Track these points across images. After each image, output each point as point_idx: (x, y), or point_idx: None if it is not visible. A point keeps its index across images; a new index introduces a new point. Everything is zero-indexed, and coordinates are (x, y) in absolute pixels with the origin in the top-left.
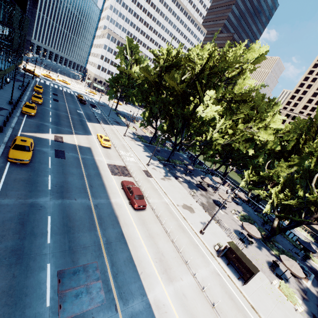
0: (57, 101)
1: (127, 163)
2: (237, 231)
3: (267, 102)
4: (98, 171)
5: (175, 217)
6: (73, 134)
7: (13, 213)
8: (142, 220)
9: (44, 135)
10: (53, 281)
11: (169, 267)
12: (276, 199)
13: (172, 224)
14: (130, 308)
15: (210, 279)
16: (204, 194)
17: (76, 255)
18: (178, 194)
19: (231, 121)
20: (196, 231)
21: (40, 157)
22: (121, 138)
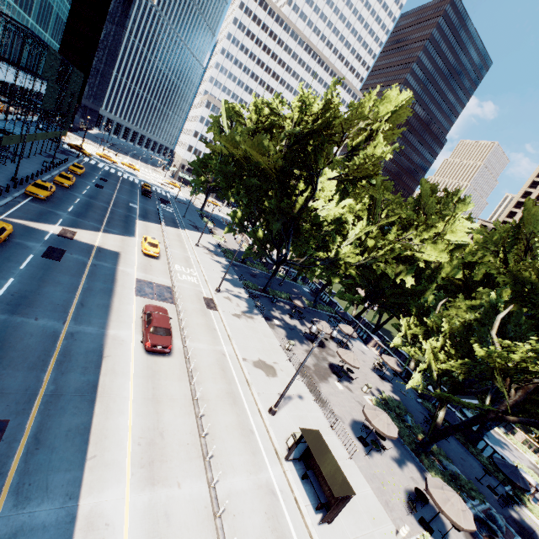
0: (101, 188)
1: (179, 283)
2: (359, 423)
3: (443, 198)
4: (112, 286)
5: (229, 377)
6: (99, 231)
7: None
8: (154, 371)
9: (44, 226)
10: None
11: (163, 459)
12: (434, 364)
13: (215, 387)
14: (25, 516)
15: (247, 499)
16: (317, 351)
17: None
18: (255, 343)
19: (372, 226)
20: (260, 408)
21: (14, 252)
22: (190, 249)
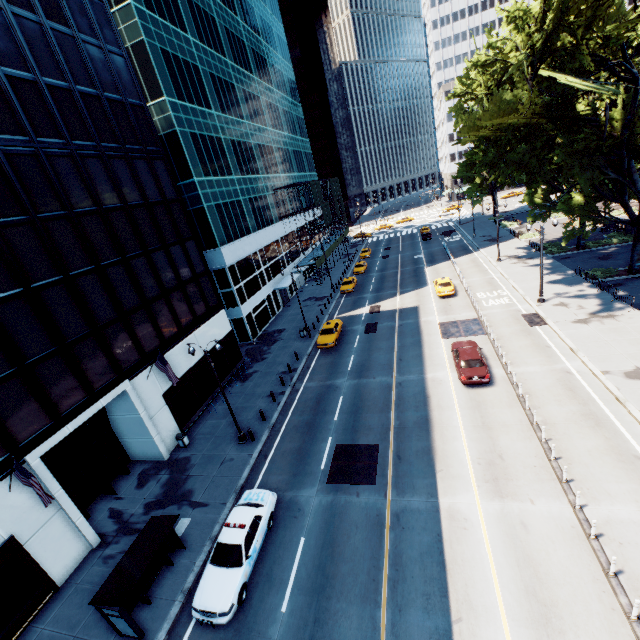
0: (387, 258)
1: (486, 311)
2: None
3: None
4: (419, 337)
5: (582, 397)
6: (396, 296)
7: (313, 394)
8: (477, 402)
9: (358, 311)
10: (330, 452)
11: (507, 477)
12: None
13: (561, 410)
14: (405, 502)
15: None
16: None
17: (358, 434)
18: (624, 347)
19: None
20: None
21: (348, 337)
22: (491, 269)
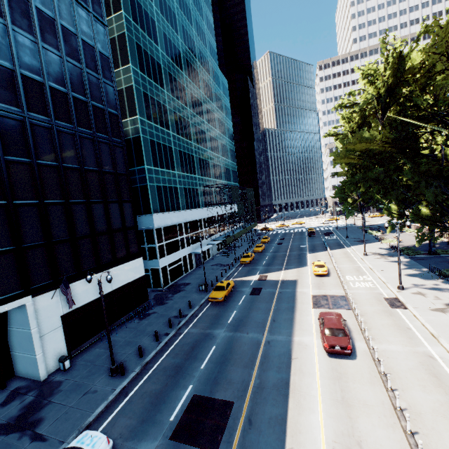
0: (280, 244)
1: (352, 290)
2: None
3: None
4: (293, 304)
5: (448, 387)
6: (281, 270)
7: (192, 339)
8: (339, 372)
9: (250, 277)
10: (185, 402)
11: None
12: None
13: (427, 398)
14: None
15: None
16: None
17: (217, 387)
18: None
19: None
20: None
21: (236, 296)
22: (358, 260)
